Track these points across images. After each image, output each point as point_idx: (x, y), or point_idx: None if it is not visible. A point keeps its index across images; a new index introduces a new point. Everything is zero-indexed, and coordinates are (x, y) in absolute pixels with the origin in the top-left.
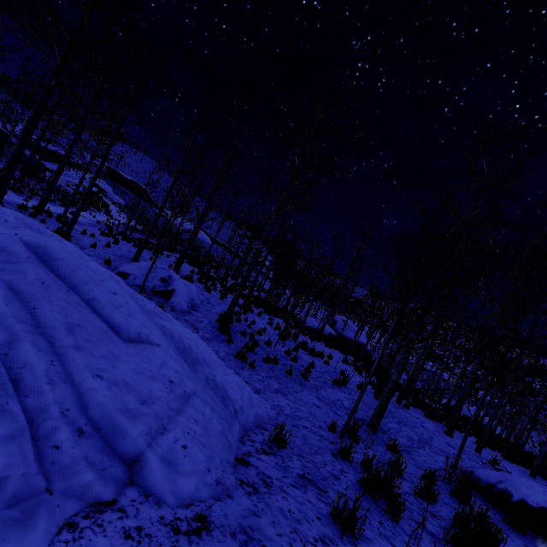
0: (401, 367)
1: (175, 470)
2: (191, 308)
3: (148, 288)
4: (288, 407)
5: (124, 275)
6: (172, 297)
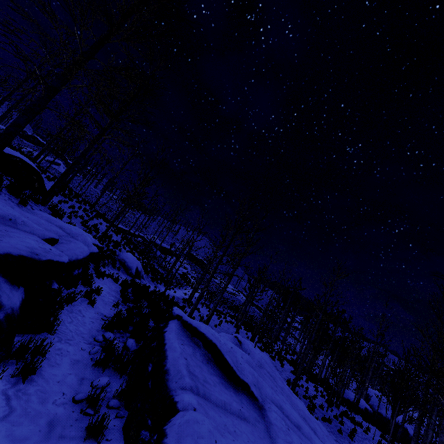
0: (415, 438)
1: (324, 439)
2: None
3: None
4: None
5: None
6: None
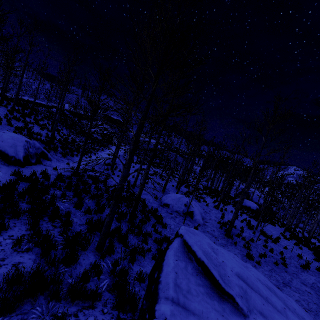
0: None
1: None
2: (203, 220)
3: (180, 212)
4: (301, 300)
5: (167, 205)
6: (194, 216)
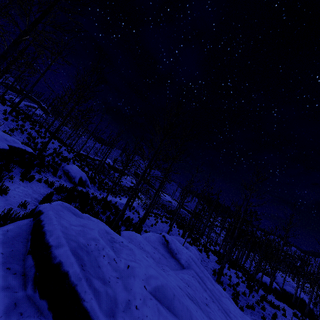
0: None
1: None
2: None
3: None
4: None
5: None
6: None
